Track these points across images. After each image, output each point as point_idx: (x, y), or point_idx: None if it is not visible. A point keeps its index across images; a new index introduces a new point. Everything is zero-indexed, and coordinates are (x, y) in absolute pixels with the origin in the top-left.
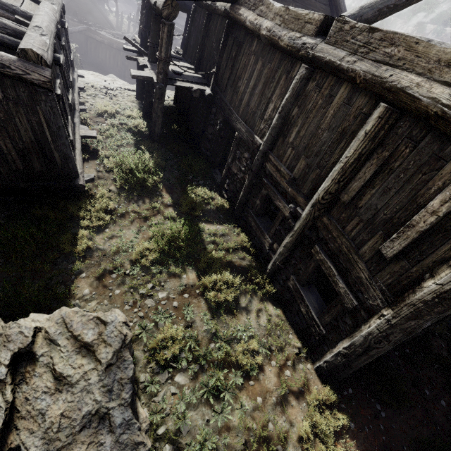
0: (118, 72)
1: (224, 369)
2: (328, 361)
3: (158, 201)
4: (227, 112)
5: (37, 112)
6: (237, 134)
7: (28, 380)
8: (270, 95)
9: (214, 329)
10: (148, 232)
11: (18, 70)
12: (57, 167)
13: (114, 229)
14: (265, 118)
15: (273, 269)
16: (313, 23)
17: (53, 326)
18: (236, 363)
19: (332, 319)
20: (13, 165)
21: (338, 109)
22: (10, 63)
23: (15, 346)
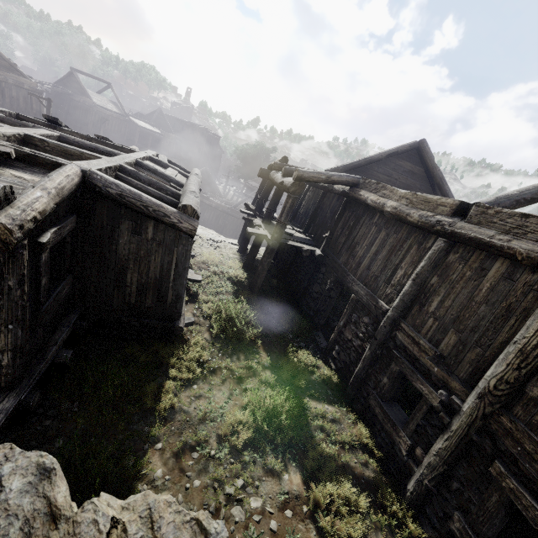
0: (217, 228)
1: None
2: None
3: (255, 360)
4: (341, 273)
5: (173, 253)
6: (354, 296)
7: None
8: (398, 261)
9: None
10: (241, 399)
11: (175, 219)
12: (165, 305)
13: (203, 386)
14: (392, 282)
15: (419, 492)
16: (448, 206)
17: (135, 521)
18: None
19: None
20: (128, 297)
21: (496, 283)
22: (172, 213)
23: None
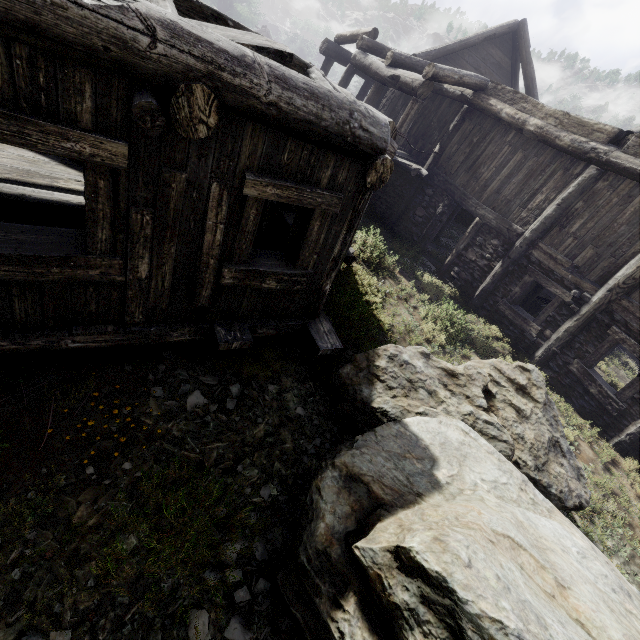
0: None
1: None
2: (633, 433)
3: (402, 284)
4: (460, 196)
5: None
6: (479, 220)
7: (496, 413)
8: (538, 187)
9: None
10: (416, 314)
11: None
12: None
13: (389, 307)
14: (529, 207)
15: (546, 356)
16: (605, 133)
17: (491, 371)
18: None
19: (636, 393)
20: None
21: None
22: None
23: (480, 384)
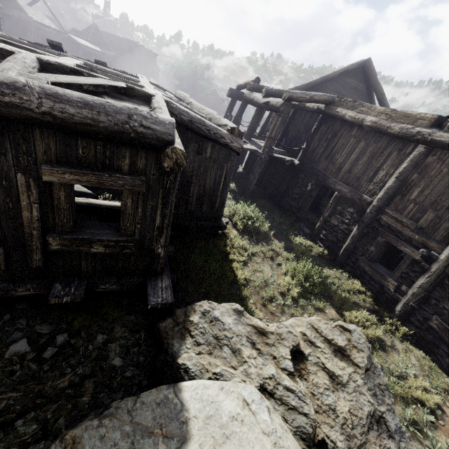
0: None
1: (409, 405)
2: None
3: (273, 245)
4: (322, 177)
5: (223, 168)
6: (338, 194)
7: (306, 377)
8: (379, 165)
9: (379, 363)
10: (279, 270)
11: (228, 140)
12: (213, 210)
13: (253, 265)
14: (374, 181)
15: (405, 310)
16: (427, 119)
17: (306, 330)
18: (416, 400)
19: None
20: (189, 206)
21: None
22: (226, 135)
23: (289, 343)
